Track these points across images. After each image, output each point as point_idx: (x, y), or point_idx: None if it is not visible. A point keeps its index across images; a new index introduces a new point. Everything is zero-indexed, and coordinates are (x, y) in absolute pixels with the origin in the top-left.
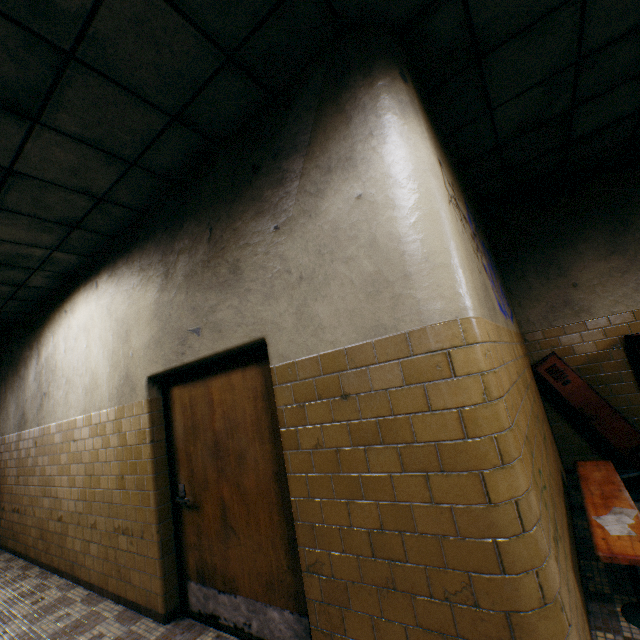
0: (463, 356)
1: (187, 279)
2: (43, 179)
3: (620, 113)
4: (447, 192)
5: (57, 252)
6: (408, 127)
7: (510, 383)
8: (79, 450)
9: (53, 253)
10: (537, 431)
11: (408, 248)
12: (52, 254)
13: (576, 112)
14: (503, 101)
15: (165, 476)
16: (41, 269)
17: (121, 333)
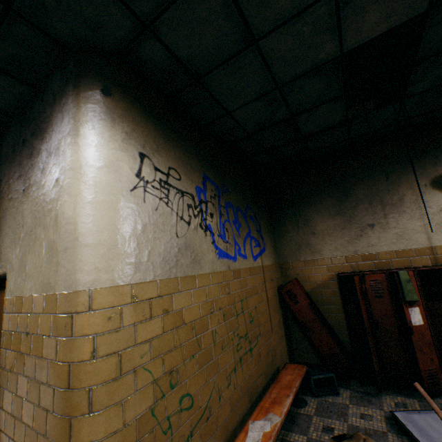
0: (84, 320)
1: None
2: None
3: (331, 122)
4: (139, 180)
5: None
6: (95, 131)
7: (171, 327)
8: None
9: None
10: (228, 351)
11: (70, 227)
12: None
13: (297, 119)
14: (235, 108)
15: None
16: None
17: None
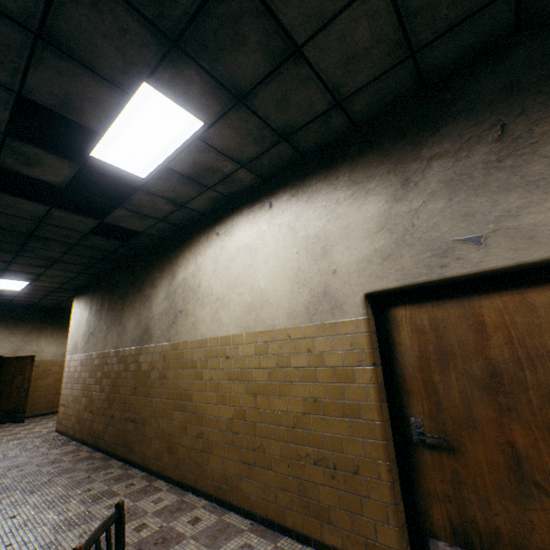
0: None
1: (450, 184)
2: (314, 67)
3: None
4: None
5: (242, 169)
6: None
7: None
8: (234, 367)
9: (238, 170)
10: None
11: None
12: (236, 171)
13: None
14: None
15: (385, 406)
16: (212, 188)
17: (313, 249)
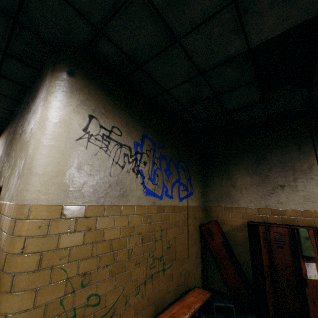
0: (22, 225)
1: (6, 147)
2: None
3: (250, 101)
4: (84, 133)
5: None
6: (57, 99)
7: (91, 241)
8: None
9: None
10: (141, 267)
11: (29, 160)
12: None
13: (221, 97)
14: (171, 87)
15: None
16: None
17: None
